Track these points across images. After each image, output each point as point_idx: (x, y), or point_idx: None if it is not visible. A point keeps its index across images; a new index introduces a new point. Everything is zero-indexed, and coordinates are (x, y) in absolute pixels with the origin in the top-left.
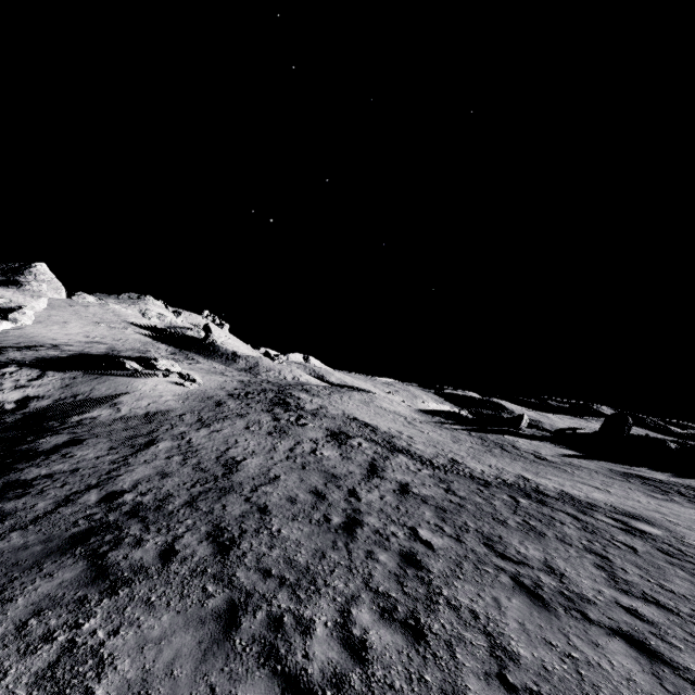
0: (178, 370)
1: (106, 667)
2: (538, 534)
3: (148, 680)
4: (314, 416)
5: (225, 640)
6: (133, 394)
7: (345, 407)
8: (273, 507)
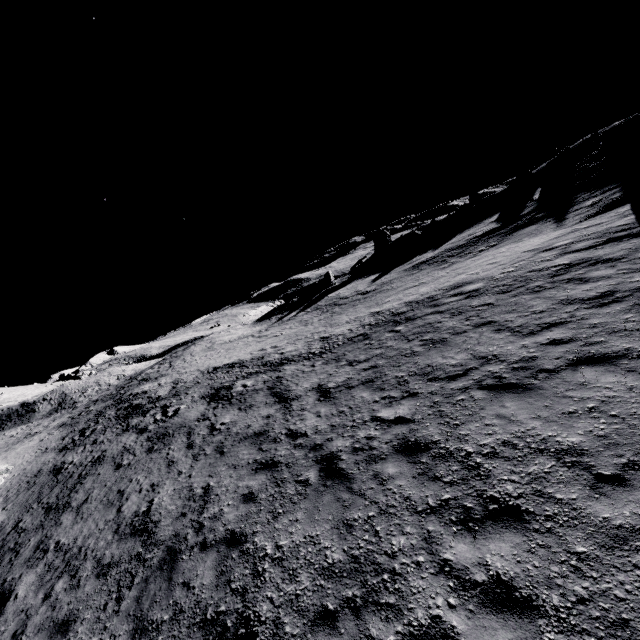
0: None
1: None
2: (442, 342)
3: None
4: (177, 396)
5: None
6: None
7: (197, 366)
8: (240, 527)
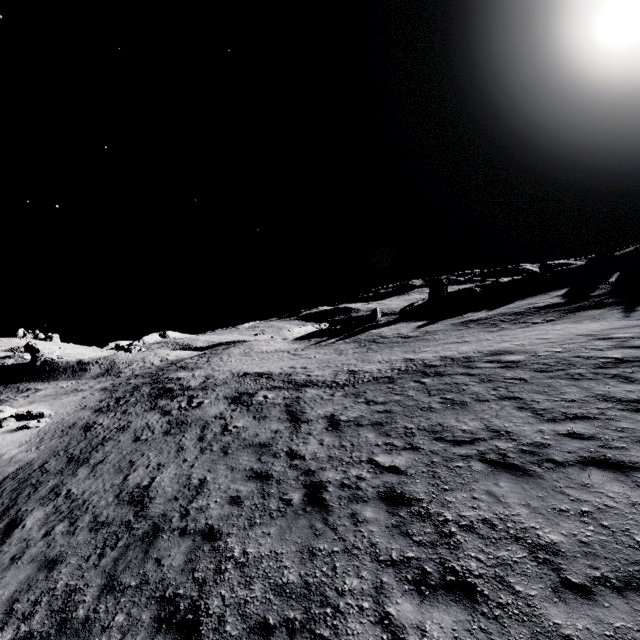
0: (12, 413)
1: None
2: (461, 405)
3: None
4: (205, 390)
5: None
6: None
7: (231, 367)
8: (219, 524)
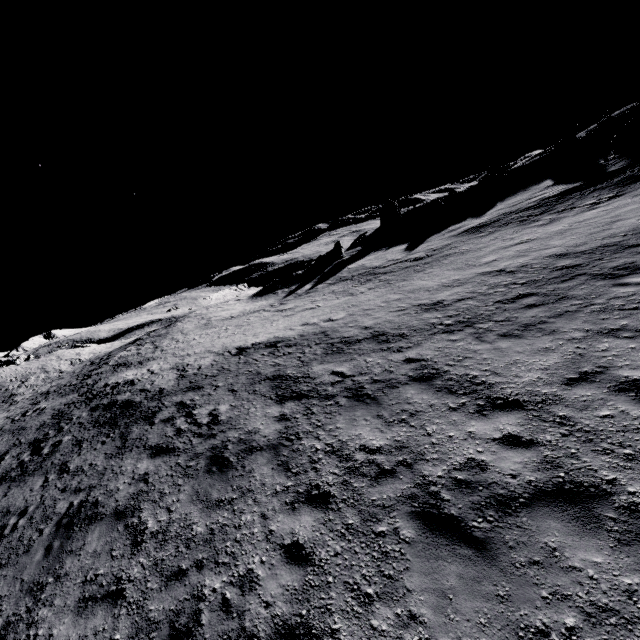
0: None
1: None
2: None
3: None
4: (198, 390)
5: None
6: None
7: (203, 346)
8: None
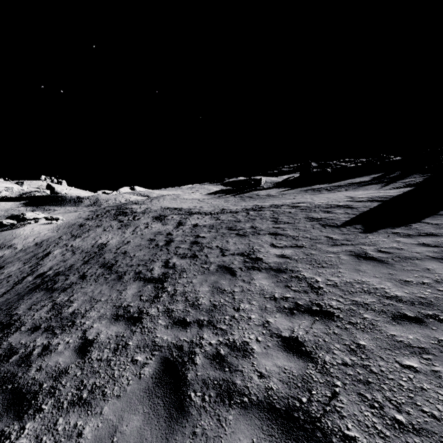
0: (43, 216)
1: (74, 301)
2: (252, 220)
3: (92, 297)
4: (143, 213)
5: (119, 282)
6: (19, 238)
7: (162, 204)
8: (129, 250)
